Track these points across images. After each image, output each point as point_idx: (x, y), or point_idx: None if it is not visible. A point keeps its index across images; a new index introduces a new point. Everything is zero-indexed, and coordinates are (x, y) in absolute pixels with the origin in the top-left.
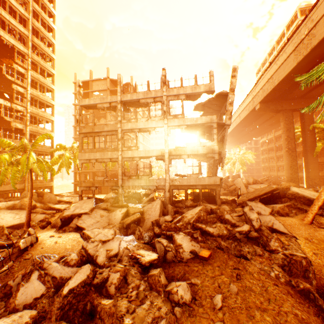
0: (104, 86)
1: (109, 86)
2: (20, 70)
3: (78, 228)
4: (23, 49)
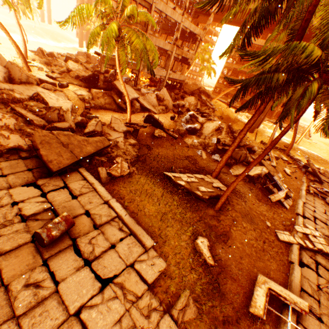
0: None
1: None
2: None
3: (143, 110)
4: None
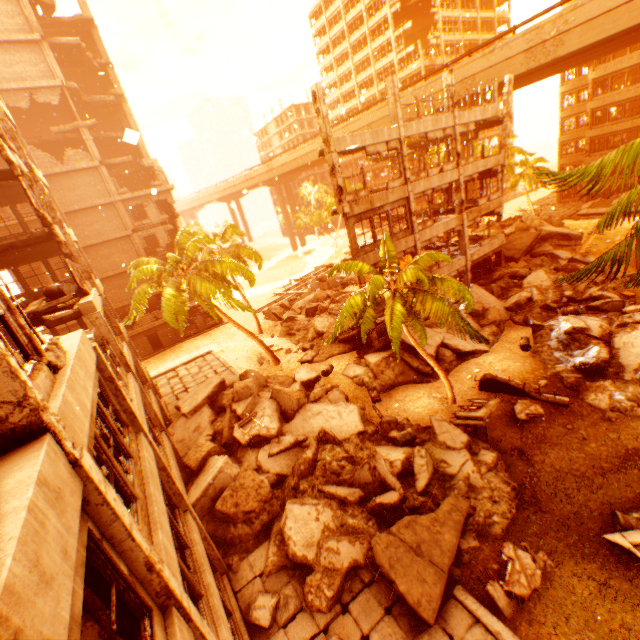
0: (18, 23)
1: (39, 26)
2: None
3: (460, 357)
4: None
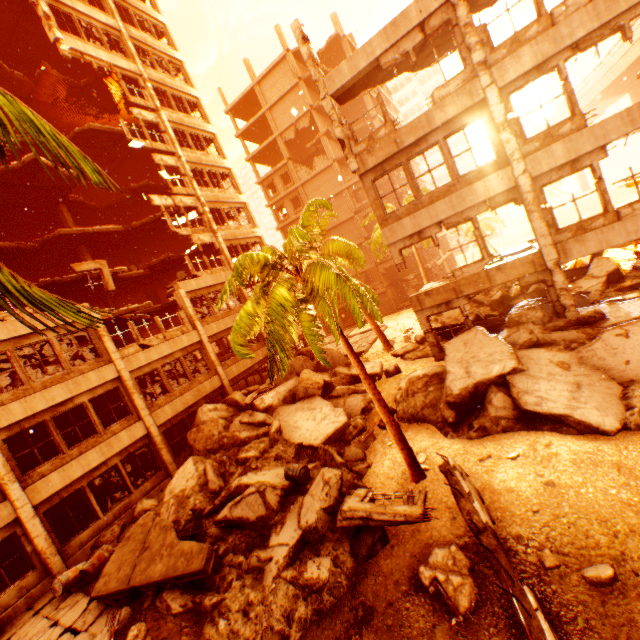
0: (287, 79)
1: (297, 72)
2: (146, 117)
3: (528, 418)
4: (128, 67)
